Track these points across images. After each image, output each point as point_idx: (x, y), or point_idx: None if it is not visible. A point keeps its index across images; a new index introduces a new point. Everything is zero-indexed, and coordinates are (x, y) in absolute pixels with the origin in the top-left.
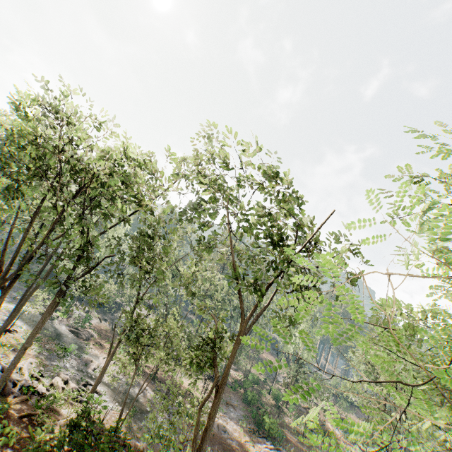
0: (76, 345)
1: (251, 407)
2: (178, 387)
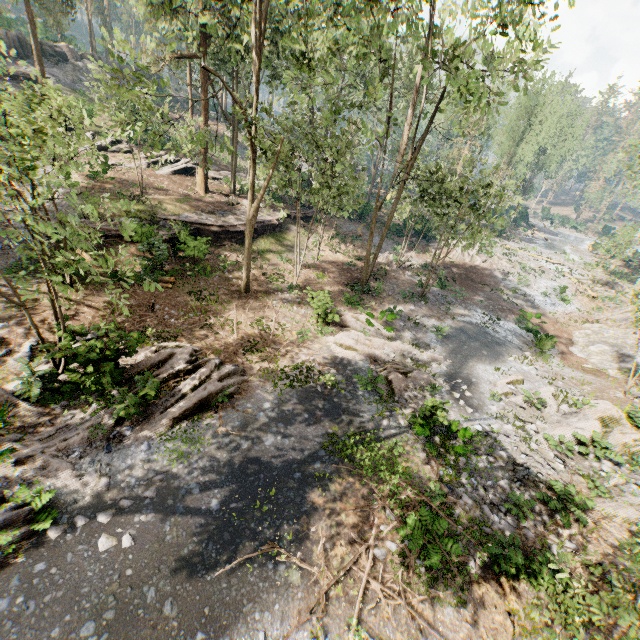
0: (309, 406)
1: (364, 221)
2: (356, 268)
